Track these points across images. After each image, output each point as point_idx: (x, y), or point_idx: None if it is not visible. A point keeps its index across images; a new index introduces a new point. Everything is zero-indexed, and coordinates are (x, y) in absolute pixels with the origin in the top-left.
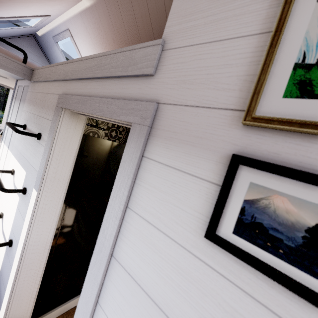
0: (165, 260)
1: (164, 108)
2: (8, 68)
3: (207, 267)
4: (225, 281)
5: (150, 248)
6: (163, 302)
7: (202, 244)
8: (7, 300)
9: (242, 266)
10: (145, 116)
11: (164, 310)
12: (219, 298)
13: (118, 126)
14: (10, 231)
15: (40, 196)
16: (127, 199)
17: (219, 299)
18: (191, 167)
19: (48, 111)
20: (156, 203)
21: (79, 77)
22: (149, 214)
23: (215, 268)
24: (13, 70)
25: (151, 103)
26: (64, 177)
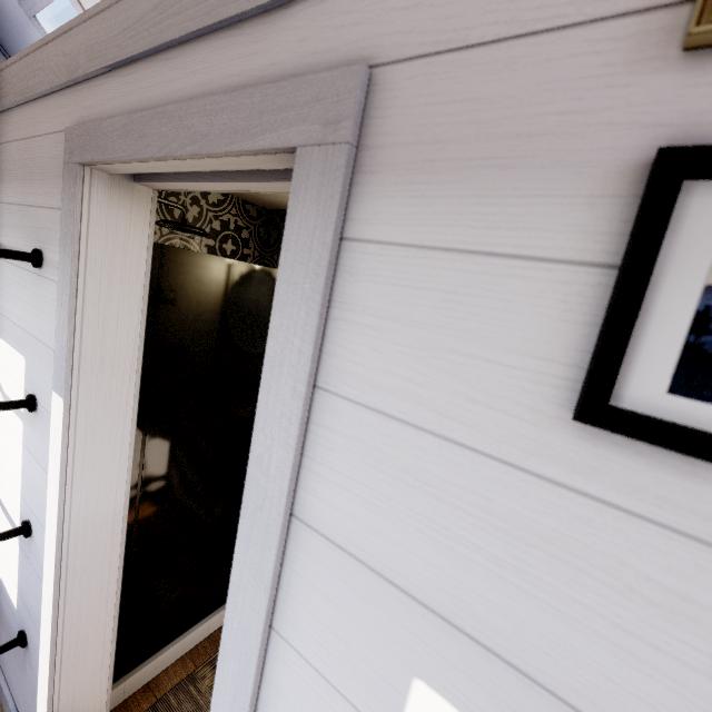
0: (447, 503)
1: (392, 76)
2: None
3: (582, 499)
4: (647, 529)
5: (398, 479)
6: (455, 606)
7: (561, 443)
8: (49, 652)
9: (700, 479)
10: (335, 115)
11: (461, 623)
12: (630, 574)
13: (237, 228)
14: (20, 502)
15: (75, 408)
16: (314, 366)
17: (628, 576)
18: (502, 235)
19: (47, 184)
20: (401, 361)
21: (113, 61)
22: (385, 394)
23: (609, 498)
24: None
25: (348, 67)
26: (126, 356)
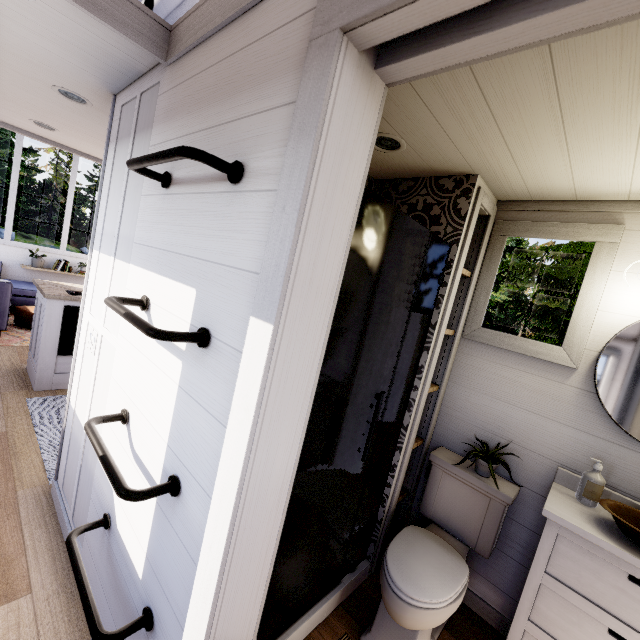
0: None
1: None
2: (115, 19)
3: None
4: None
5: None
6: None
7: None
8: None
9: None
10: None
11: None
12: None
13: None
14: (164, 453)
15: (279, 338)
16: None
17: None
18: None
19: (263, 86)
20: None
21: None
22: None
23: None
24: (127, 28)
25: None
26: (328, 283)
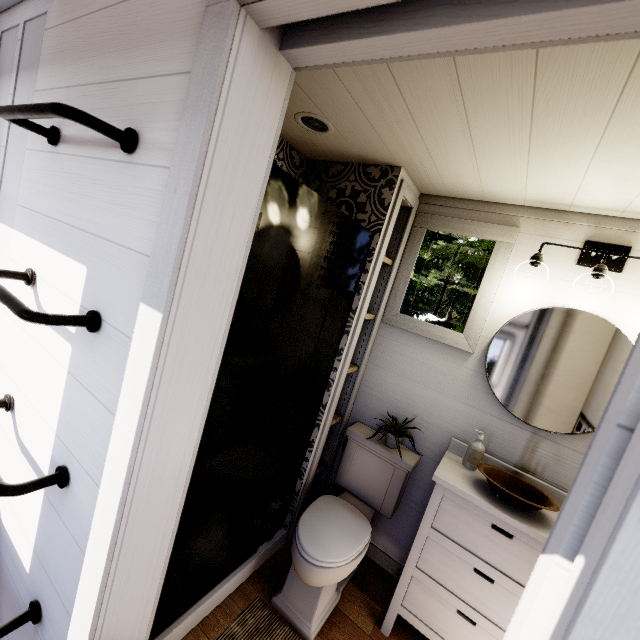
0: None
1: None
2: None
3: None
4: None
5: None
6: None
7: None
8: (86, 639)
9: None
10: None
11: None
12: None
13: None
14: (53, 443)
15: (171, 327)
16: None
17: None
18: None
19: (160, 46)
20: None
21: None
22: None
23: None
24: None
25: None
26: (229, 271)
